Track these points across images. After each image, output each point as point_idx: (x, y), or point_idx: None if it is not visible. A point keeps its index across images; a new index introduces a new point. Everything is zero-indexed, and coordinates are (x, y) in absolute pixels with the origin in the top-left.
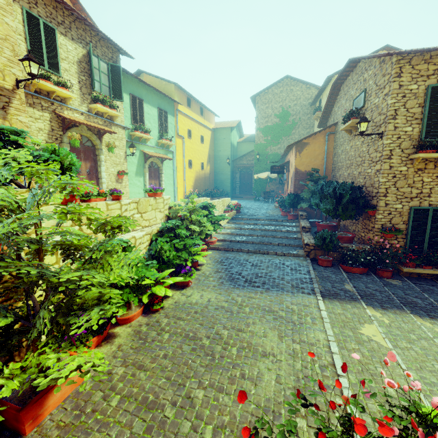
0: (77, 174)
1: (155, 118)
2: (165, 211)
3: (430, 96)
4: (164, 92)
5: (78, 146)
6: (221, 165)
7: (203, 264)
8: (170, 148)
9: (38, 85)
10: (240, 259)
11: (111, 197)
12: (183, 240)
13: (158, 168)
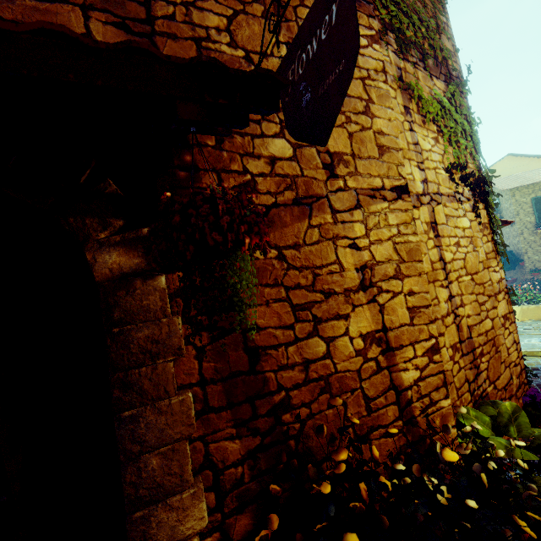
0: None
1: None
2: None
3: (534, 202)
4: None
5: None
6: None
7: None
8: None
9: None
10: None
11: None
12: None
13: None
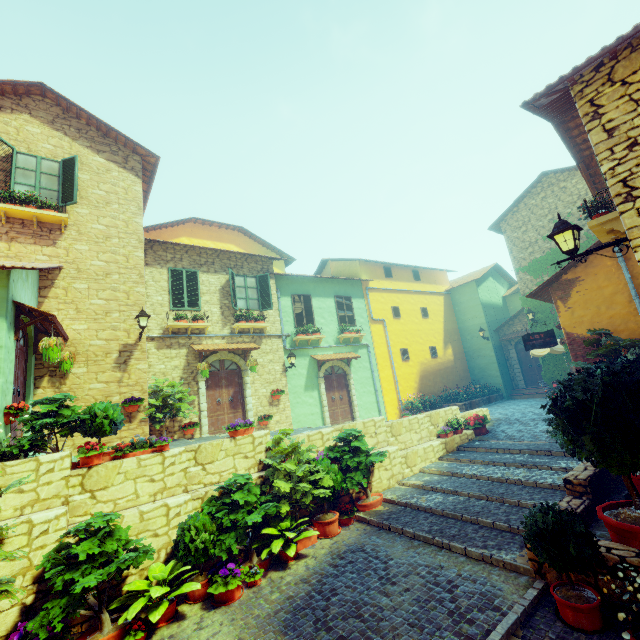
0: (217, 404)
1: (331, 310)
2: (258, 454)
3: None
4: (350, 272)
5: (206, 375)
6: (474, 343)
7: (306, 556)
8: (362, 341)
9: (174, 327)
10: (378, 555)
11: (262, 426)
12: (236, 511)
13: (344, 372)
